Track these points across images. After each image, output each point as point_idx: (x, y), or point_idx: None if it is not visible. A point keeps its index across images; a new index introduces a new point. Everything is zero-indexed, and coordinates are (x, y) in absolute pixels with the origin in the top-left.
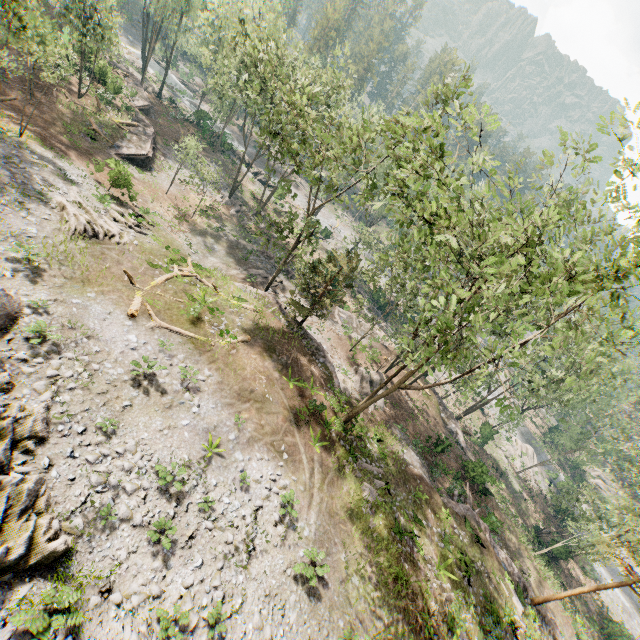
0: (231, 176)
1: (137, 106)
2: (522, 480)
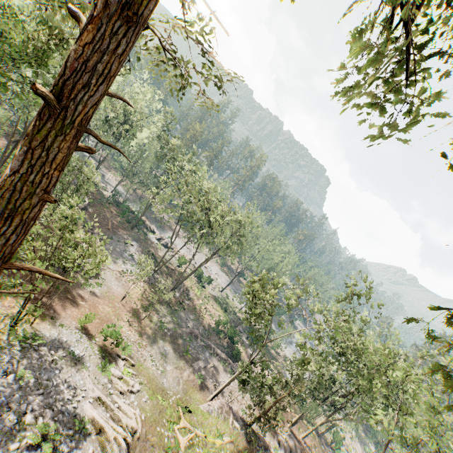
0: (147, 249)
1: (81, 207)
2: None
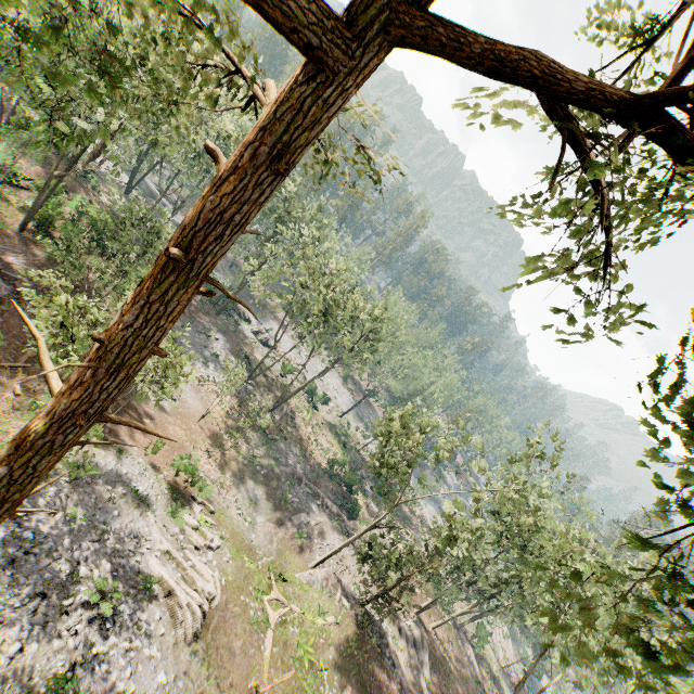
0: (238, 347)
1: None
2: (507, 674)
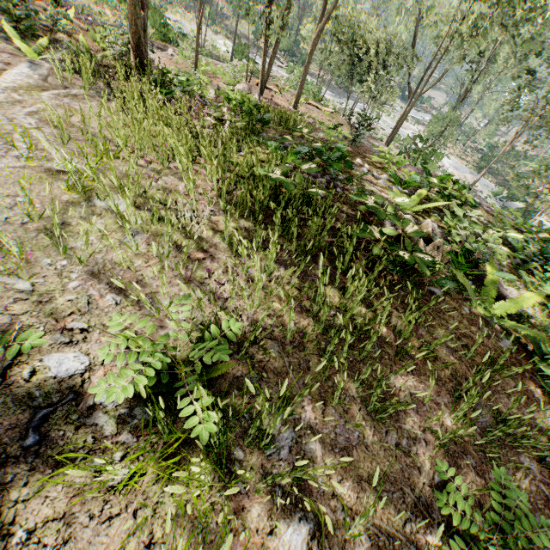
0: None
1: None
2: None
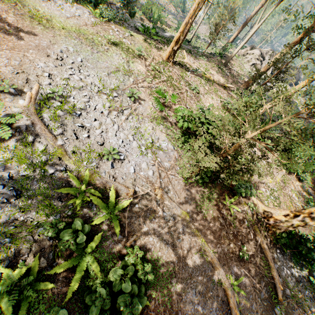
0: None
1: None
2: None
